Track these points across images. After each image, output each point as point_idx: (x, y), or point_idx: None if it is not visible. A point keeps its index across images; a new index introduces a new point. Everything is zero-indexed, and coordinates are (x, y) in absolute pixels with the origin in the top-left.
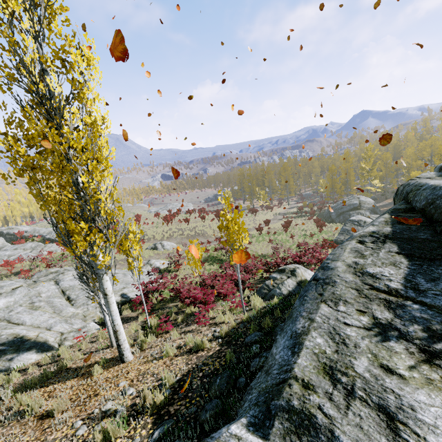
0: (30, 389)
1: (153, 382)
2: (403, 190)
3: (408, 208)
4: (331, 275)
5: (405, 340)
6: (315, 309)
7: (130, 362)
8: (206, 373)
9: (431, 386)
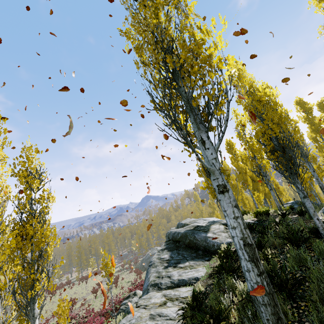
0: None
1: None
2: (167, 234)
3: (169, 240)
4: (153, 262)
5: (171, 266)
6: (152, 270)
7: None
8: None
9: (175, 270)
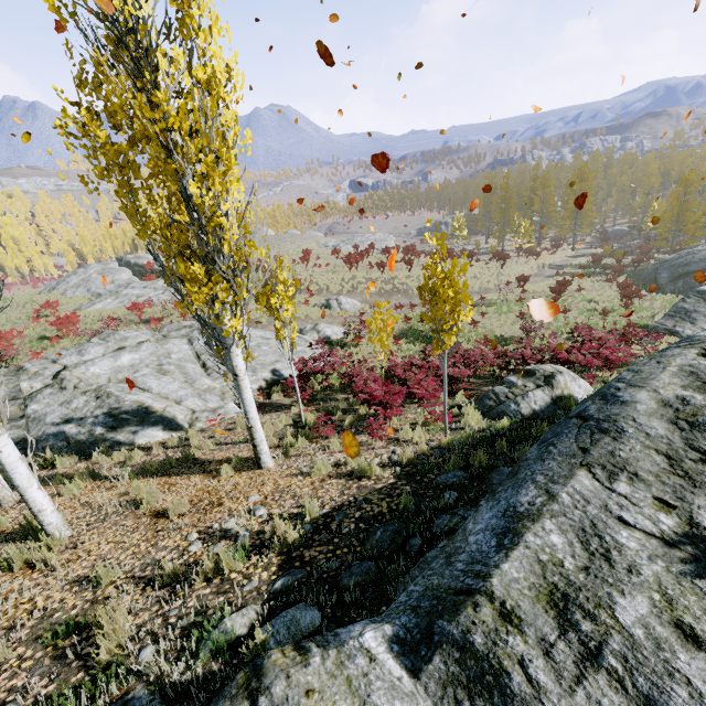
0: (151, 475)
1: (292, 508)
2: None
3: None
4: (618, 417)
5: None
6: (565, 477)
7: (268, 469)
8: (365, 516)
9: None
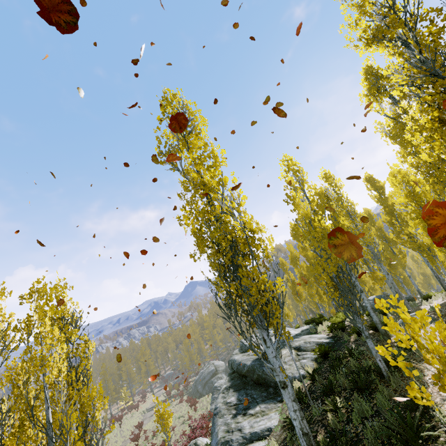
0: None
1: None
2: (230, 362)
3: (233, 371)
4: (219, 409)
5: (240, 414)
6: (219, 422)
7: None
8: None
9: (245, 420)
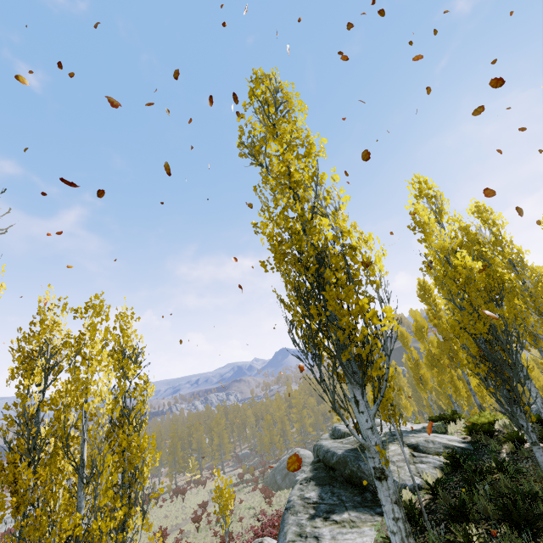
0: None
1: None
2: (315, 448)
3: (318, 460)
4: (292, 503)
5: (319, 517)
6: (290, 519)
7: None
8: None
9: (326, 526)
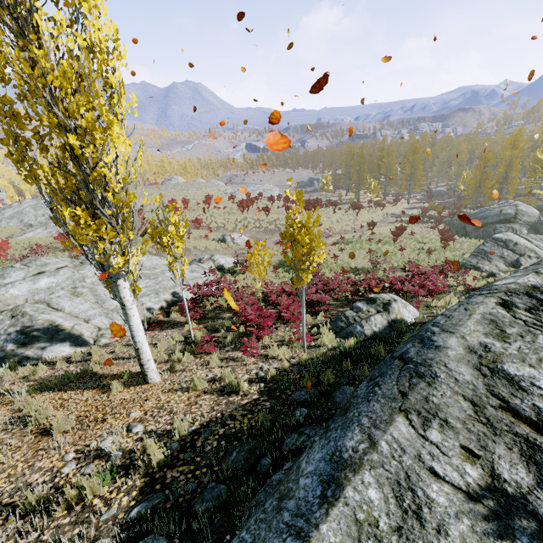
0: (49, 390)
1: (166, 424)
2: None
3: None
4: (432, 362)
5: None
6: (386, 422)
7: (154, 384)
8: (227, 433)
9: None
